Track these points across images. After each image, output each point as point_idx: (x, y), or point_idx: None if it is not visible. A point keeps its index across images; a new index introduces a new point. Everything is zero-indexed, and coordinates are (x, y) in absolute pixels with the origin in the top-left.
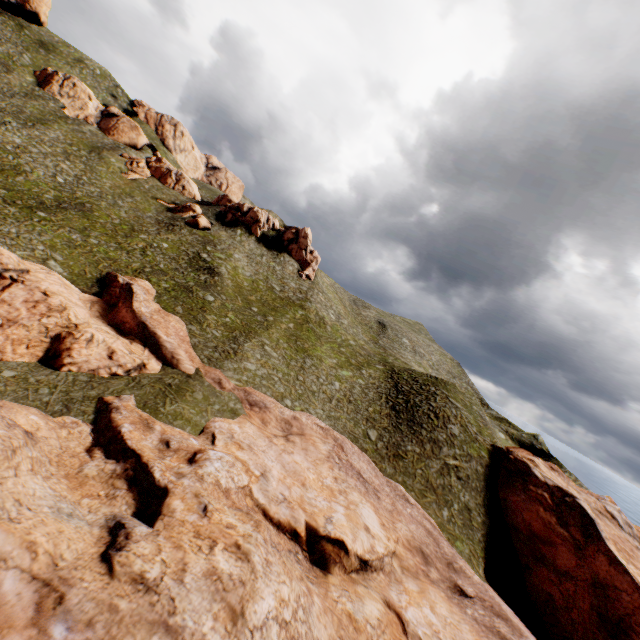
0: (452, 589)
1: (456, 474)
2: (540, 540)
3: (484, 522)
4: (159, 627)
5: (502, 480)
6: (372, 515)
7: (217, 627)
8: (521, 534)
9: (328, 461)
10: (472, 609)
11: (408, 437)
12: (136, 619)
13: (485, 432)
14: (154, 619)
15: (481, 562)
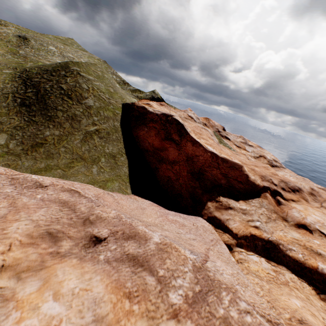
0: (87, 245)
1: (99, 136)
2: (160, 150)
3: (127, 158)
4: None
5: (133, 125)
6: None
7: None
8: (150, 152)
9: None
10: (105, 252)
11: (44, 125)
12: None
13: (116, 97)
14: None
15: (129, 185)
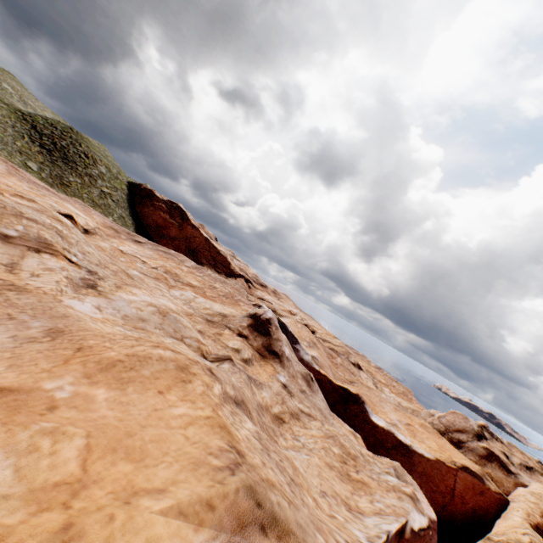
0: (135, 242)
1: (111, 198)
2: (163, 228)
3: (133, 224)
4: (22, 217)
5: (139, 202)
6: (76, 210)
7: (55, 223)
8: (153, 228)
9: (14, 176)
10: (147, 246)
11: (68, 171)
12: (0, 213)
13: (123, 174)
14: (14, 214)
15: None
